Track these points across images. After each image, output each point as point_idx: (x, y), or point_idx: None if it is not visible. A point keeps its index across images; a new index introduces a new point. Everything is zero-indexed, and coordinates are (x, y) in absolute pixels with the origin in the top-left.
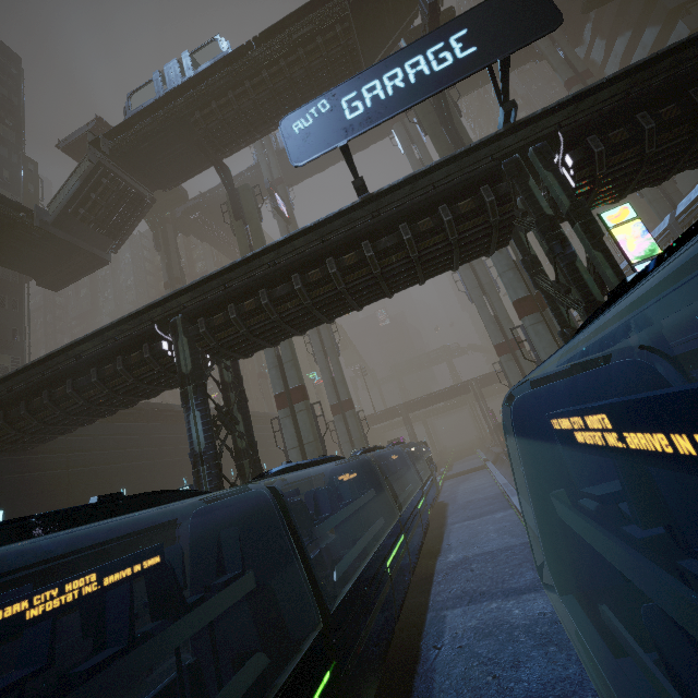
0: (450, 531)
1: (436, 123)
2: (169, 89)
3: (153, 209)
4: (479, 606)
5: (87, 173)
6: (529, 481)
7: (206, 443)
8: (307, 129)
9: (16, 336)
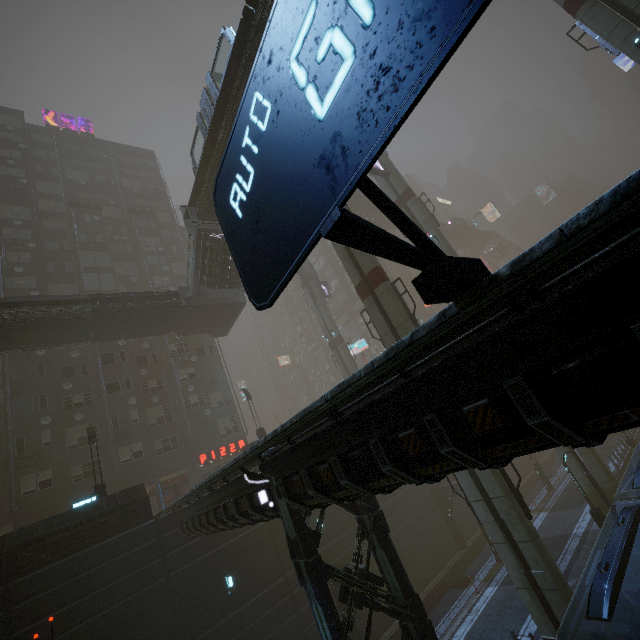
0: None
1: None
2: (208, 129)
3: None
4: None
5: (195, 244)
6: None
7: None
8: (249, 198)
9: (219, 373)
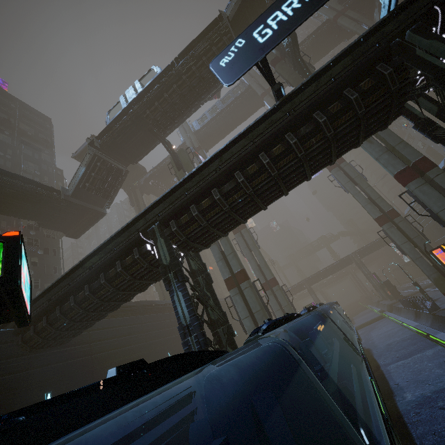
0: (389, 372)
1: (298, 78)
2: (130, 102)
3: (127, 182)
4: None
5: (88, 162)
6: None
7: (190, 316)
8: (230, 60)
9: (56, 271)
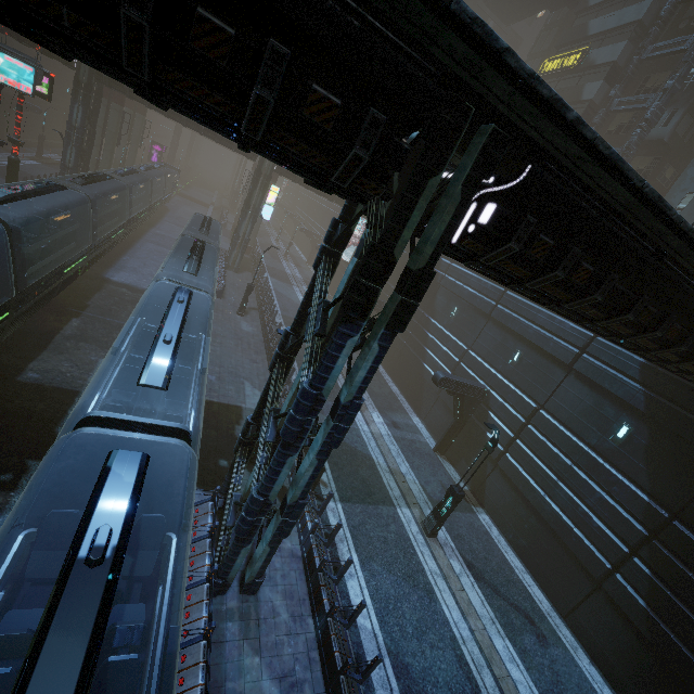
0: (163, 223)
1: None
2: None
3: None
4: (160, 247)
5: None
6: (189, 227)
7: (81, 126)
8: None
9: None
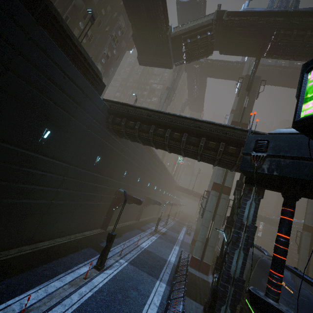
0: None
1: None
2: (281, 10)
3: None
4: None
5: (203, 24)
6: None
7: (252, 223)
8: None
9: (110, 72)
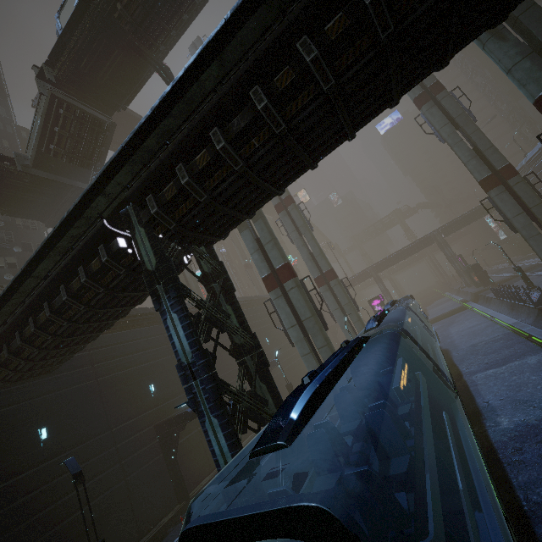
0: (476, 384)
1: None
2: None
3: None
4: None
5: (46, 109)
6: None
7: (192, 351)
8: None
9: None
